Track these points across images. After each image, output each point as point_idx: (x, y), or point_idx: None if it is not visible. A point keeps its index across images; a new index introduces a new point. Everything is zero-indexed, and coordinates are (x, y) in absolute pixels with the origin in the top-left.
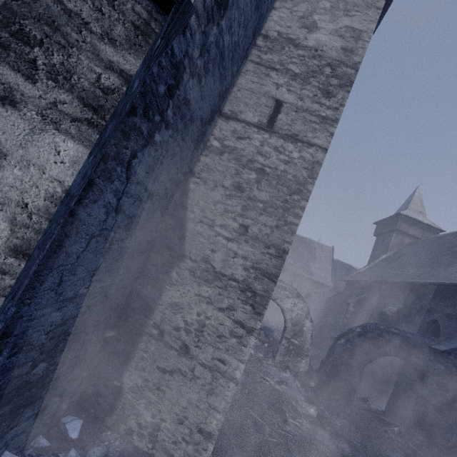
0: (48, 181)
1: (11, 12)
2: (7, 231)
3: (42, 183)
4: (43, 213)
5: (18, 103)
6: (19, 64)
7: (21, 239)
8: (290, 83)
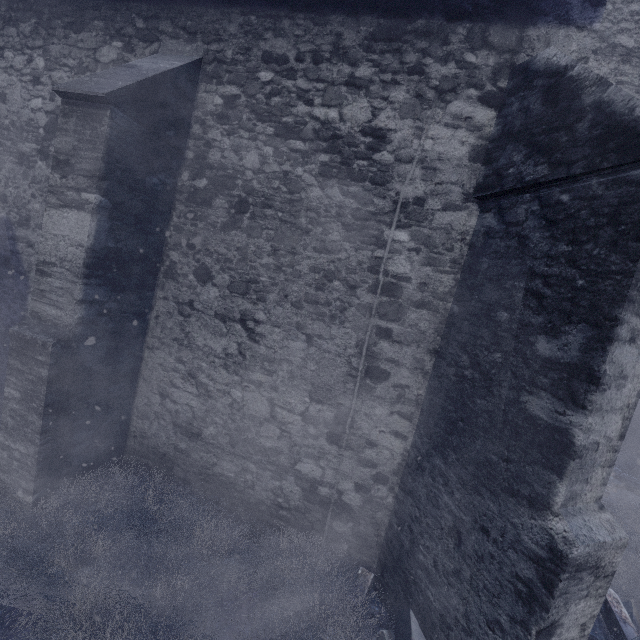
0: (638, 384)
1: (638, 273)
2: (620, 425)
3: (636, 386)
4: (633, 406)
5: (635, 338)
6: (638, 310)
7: (623, 428)
8: (621, 69)
